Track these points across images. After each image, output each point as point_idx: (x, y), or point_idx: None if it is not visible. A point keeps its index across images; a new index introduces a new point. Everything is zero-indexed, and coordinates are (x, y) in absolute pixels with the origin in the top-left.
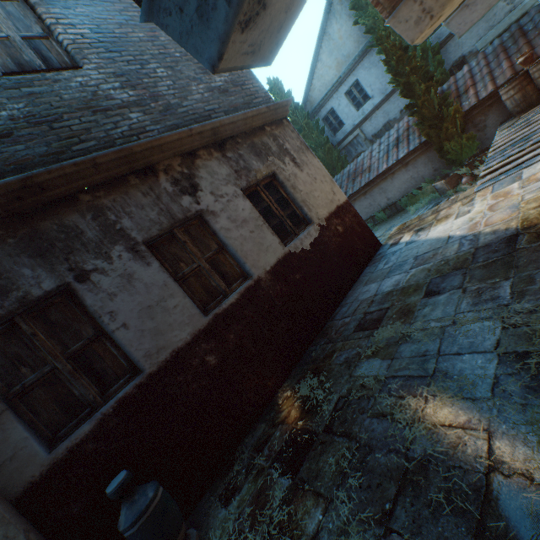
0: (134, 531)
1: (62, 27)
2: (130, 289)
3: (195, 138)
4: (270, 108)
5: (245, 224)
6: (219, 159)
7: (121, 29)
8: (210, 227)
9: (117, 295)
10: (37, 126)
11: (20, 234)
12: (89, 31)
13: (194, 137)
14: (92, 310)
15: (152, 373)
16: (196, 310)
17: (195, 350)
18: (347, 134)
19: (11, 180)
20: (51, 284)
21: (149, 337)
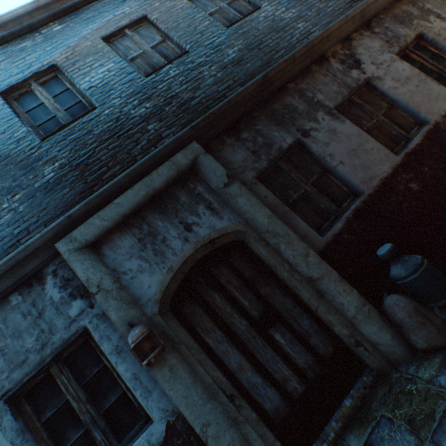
0: (416, 277)
1: None
2: (336, 140)
3: (348, 25)
4: None
5: (408, 81)
6: (369, 37)
7: None
8: (377, 90)
9: (329, 144)
10: (252, 51)
11: (265, 114)
12: None
13: (347, 24)
14: (317, 155)
15: (369, 194)
16: (388, 151)
17: (397, 180)
18: None
19: (258, 78)
20: (290, 140)
21: (360, 171)
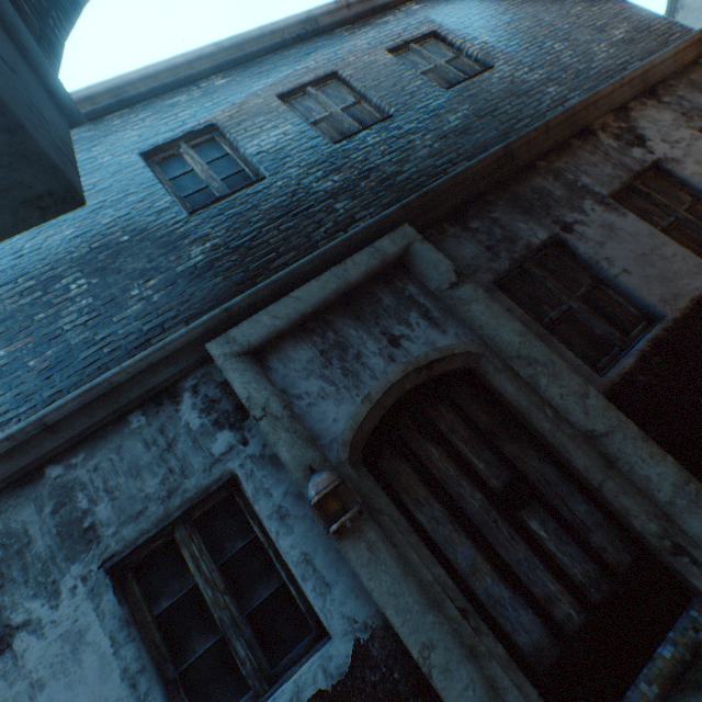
0: None
1: (468, 43)
2: (614, 239)
3: (623, 90)
4: None
5: None
6: (655, 107)
7: (509, 27)
8: (673, 177)
9: (604, 244)
10: (482, 118)
11: (504, 198)
12: (486, 39)
13: (622, 89)
14: (585, 258)
15: (675, 319)
16: (699, 260)
17: None
18: None
19: (497, 149)
20: (543, 235)
21: (656, 284)
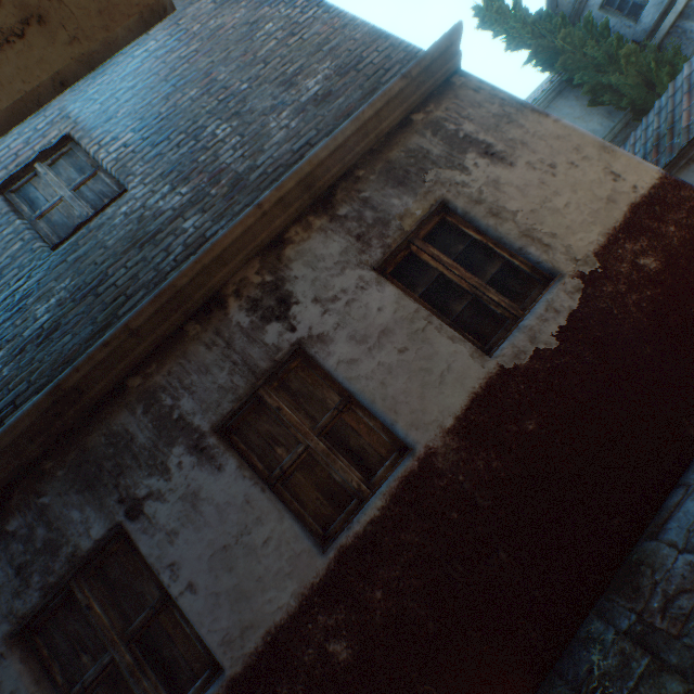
0: None
1: (105, 149)
2: (196, 519)
3: (274, 214)
4: (410, 74)
5: (387, 337)
6: (325, 229)
7: (168, 104)
8: (320, 365)
9: (179, 533)
10: (83, 300)
11: (69, 461)
12: (132, 134)
13: (272, 214)
14: (150, 563)
15: (235, 677)
16: (302, 544)
17: (306, 629)
18: (668, 1)
19: (39, 398)
20: (100, 529)
21: (227, 606)
